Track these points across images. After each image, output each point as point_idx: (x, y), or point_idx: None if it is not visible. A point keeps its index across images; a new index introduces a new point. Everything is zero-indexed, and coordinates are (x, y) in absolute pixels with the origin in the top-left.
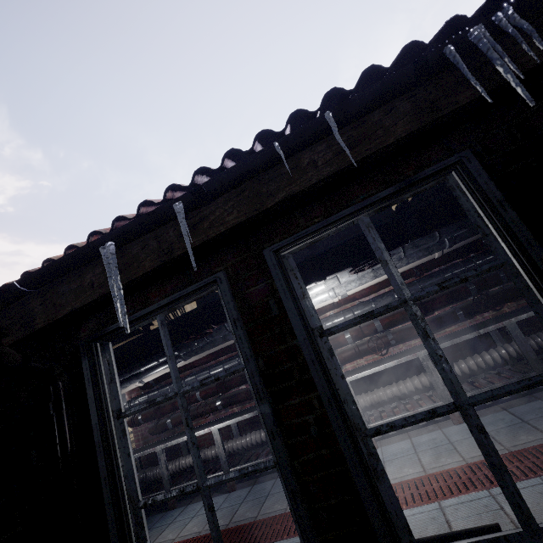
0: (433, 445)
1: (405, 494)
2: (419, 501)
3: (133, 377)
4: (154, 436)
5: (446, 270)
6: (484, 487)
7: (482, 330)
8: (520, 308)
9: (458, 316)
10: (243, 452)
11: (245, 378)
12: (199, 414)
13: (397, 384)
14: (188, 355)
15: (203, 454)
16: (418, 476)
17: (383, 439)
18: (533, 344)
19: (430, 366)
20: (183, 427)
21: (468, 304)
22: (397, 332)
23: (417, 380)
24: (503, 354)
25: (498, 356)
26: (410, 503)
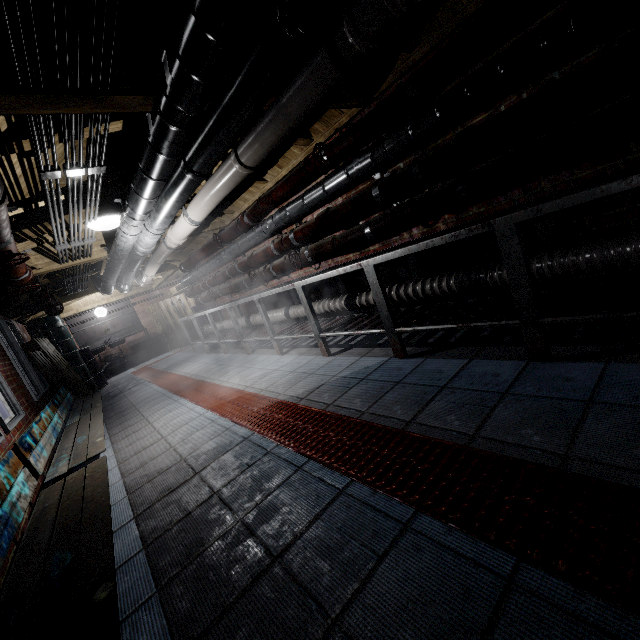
0: (289, 368)
1: (219, 397)
2: (210, 405)
3: (122, 278)
4: (208, 304)
5: (352, 160)
6: (224, 414)
7: (342, 269)
8: (448, 228)
9: (366, 235)
10: (245, 328)
11: (224, 276)
12: (212, 297)
13: (315, 304)
14: (128, 269)
15: (222, 325)
16: (240, 389)
17: (298, 348)
18: (435, 288)
19: (304, 299)
20: (218, 302)
21: (381, 217)
22: (312, 248)
23: (327, 304)
24: (402, 294)
25: (395, 296)
26: (208, 404)
